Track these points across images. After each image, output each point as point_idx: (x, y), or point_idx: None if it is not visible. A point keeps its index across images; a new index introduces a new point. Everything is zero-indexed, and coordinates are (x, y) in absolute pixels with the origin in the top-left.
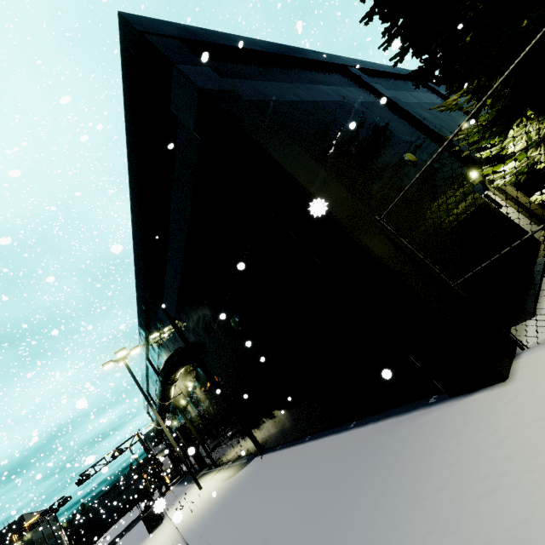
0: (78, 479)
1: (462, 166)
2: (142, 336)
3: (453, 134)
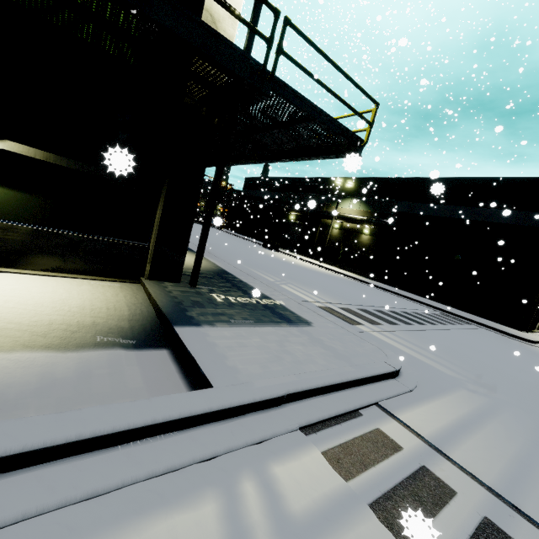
0: None
1: None
2: (356, 182)
3: None
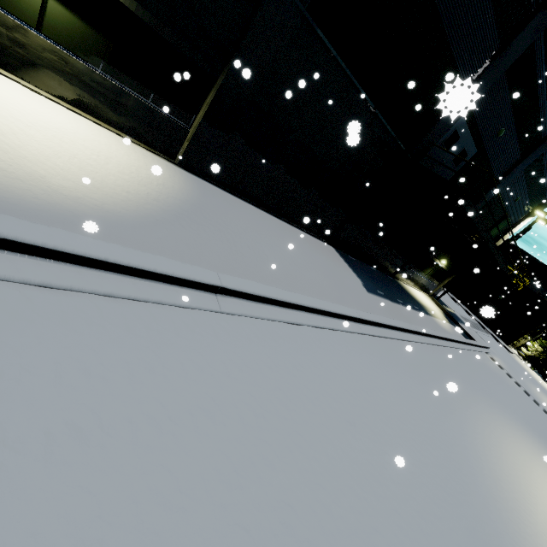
0: None
1: (532, 335)
2: None
3: (540, 344)
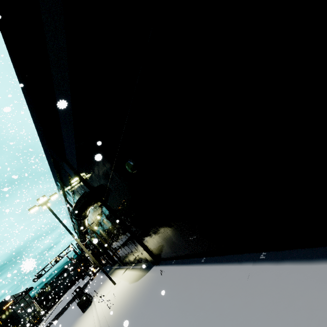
0: (34, 278)
1: None
2: (58, 186)
3: None
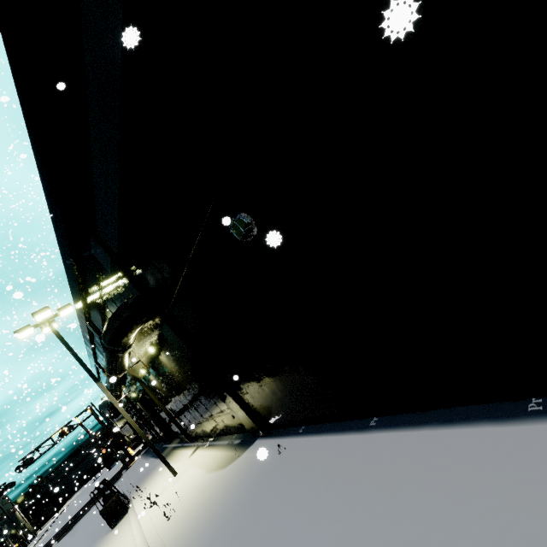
0: (18, 466)
1: None
2: (75, 291)
3: None
